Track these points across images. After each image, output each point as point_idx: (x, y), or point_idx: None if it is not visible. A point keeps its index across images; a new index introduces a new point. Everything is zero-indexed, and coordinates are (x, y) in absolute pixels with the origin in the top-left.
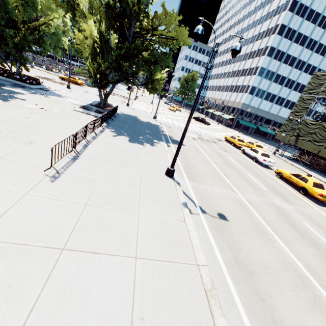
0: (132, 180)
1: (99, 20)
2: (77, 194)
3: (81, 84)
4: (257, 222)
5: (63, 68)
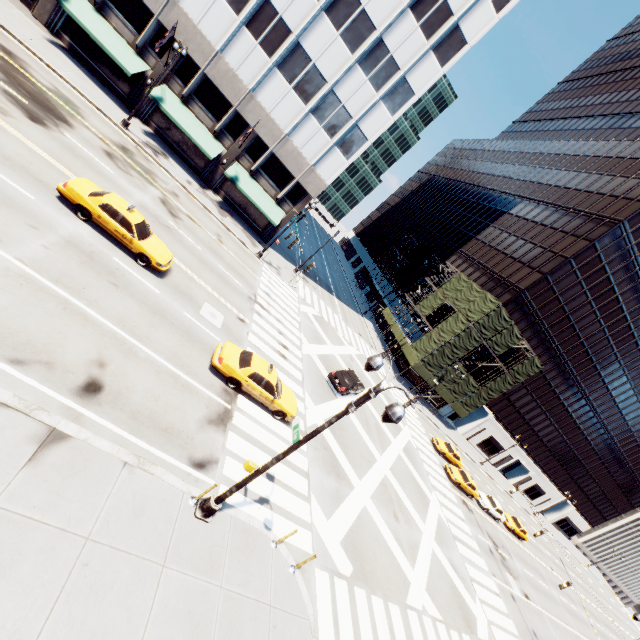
0: None
1: None
2: None
3: None
4: None
5: None
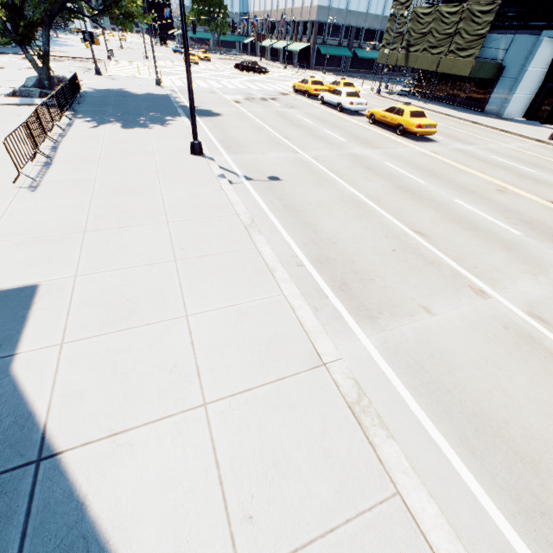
0: (144, 168)
1: None
2: (75, 195)
3: None
4: (320, 175)
5: None
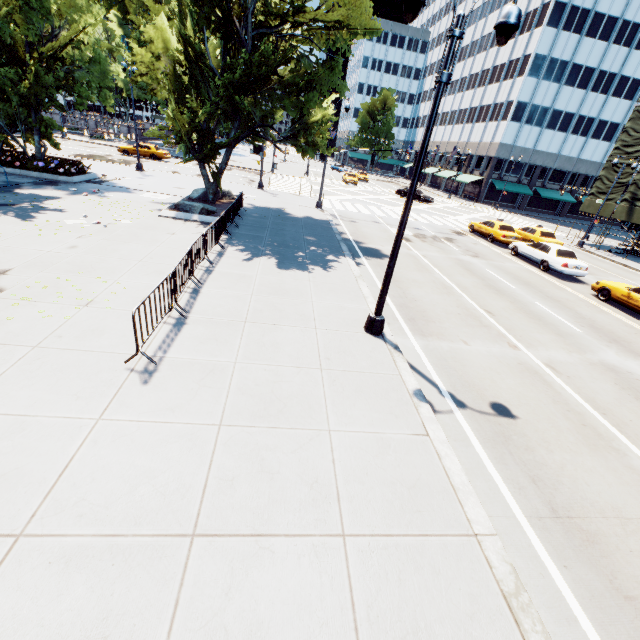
0: (301, 353)
1: (178, 12)
2: (199, 404)
3: (163, 158)
4: (579, 413)
5: (122, 128)
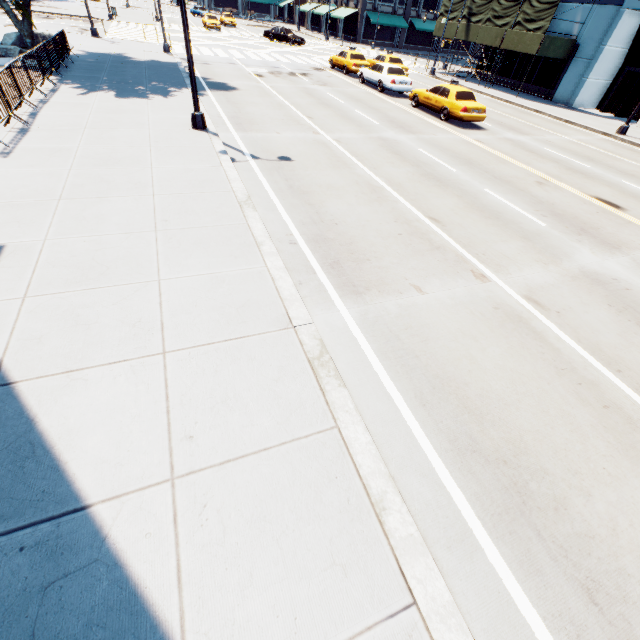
0: (135, 141)
1: None
2: (52, 164)
3: None
4: (339, 157)
5: None
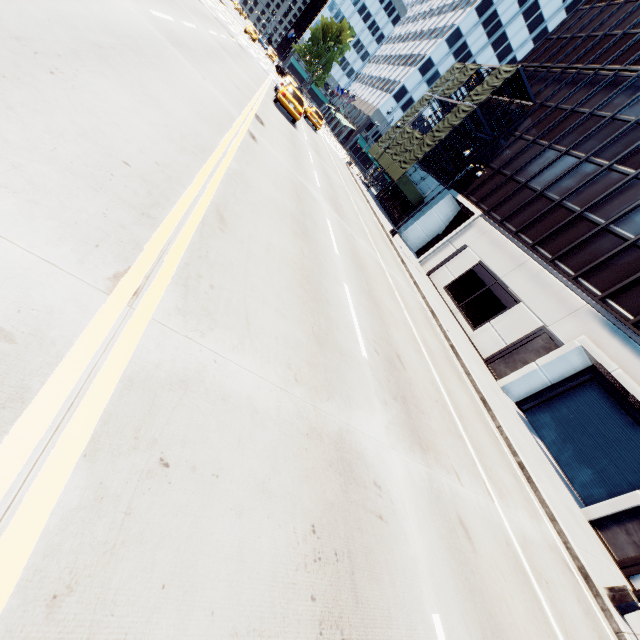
0: None
1: None
2: None
3: None
4: None
5: None
